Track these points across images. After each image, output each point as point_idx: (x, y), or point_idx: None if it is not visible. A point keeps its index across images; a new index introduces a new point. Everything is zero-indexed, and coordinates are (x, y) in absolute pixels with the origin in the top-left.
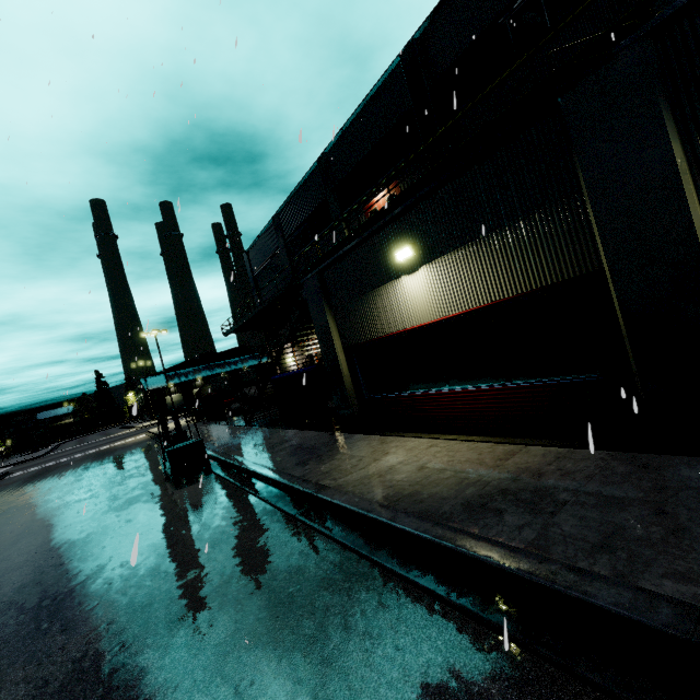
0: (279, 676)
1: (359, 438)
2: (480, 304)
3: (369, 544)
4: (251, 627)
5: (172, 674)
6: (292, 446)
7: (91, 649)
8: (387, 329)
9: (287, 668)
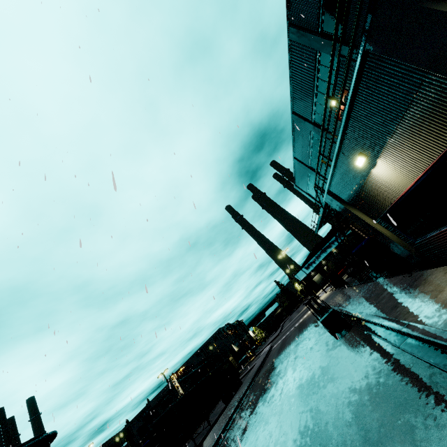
0: (405, 443)
1: (428, 273)
2: (434, 159)
3: (443, 360)
4: (388, 418)
5: (361, 442)
6: (387, 294)
7: (329, 431)
8: (390, 200)
9: (408, 439)
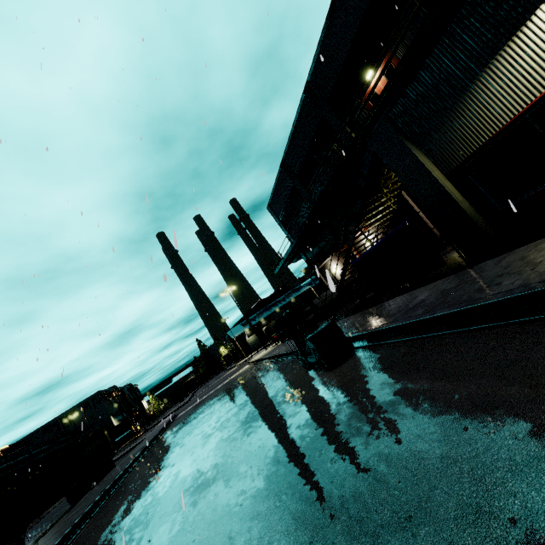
0: None
1: (528, 247)
2: None
3: None
4: None
5: None
6: (430, 295)
7: None
8: (523, 101)
9: None
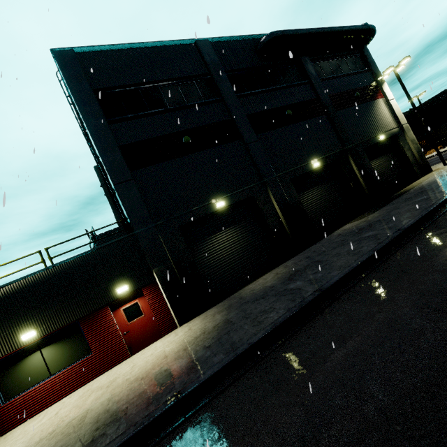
0: None
1: None
2: None
3: None
4: None
5: None
6: None
7: None
8: None
9: None
